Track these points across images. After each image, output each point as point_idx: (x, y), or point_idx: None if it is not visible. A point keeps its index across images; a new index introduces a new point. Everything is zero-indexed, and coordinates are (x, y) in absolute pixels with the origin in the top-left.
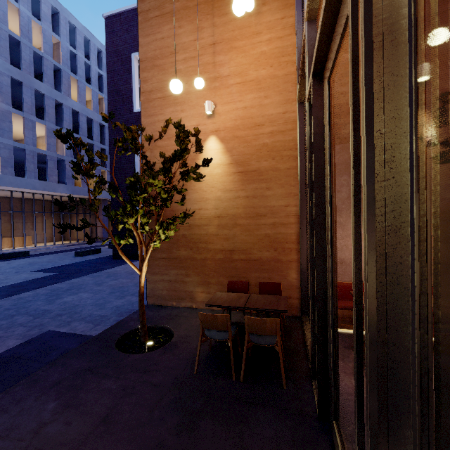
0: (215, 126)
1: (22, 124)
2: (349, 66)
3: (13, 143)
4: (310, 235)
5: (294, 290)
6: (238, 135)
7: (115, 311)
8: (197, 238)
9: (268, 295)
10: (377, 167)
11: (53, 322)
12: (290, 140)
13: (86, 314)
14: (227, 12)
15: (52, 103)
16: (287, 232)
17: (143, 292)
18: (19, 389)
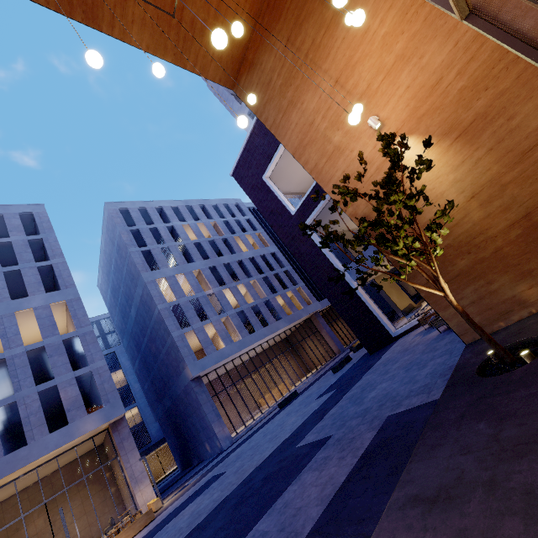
0: (392, 131)
1: (230, 294)
2: None
3: (234, 310)
4: None
5: None
6: (421, 114)
7: (433, 376)
8: (465, 237)
9: None
10: None
11: (382, 411)
12: (489, 54)
13: (406, 392)
14: (328, 52)
15: (236, 265)
16: None
17: (463, 310)
18: (431, 433)
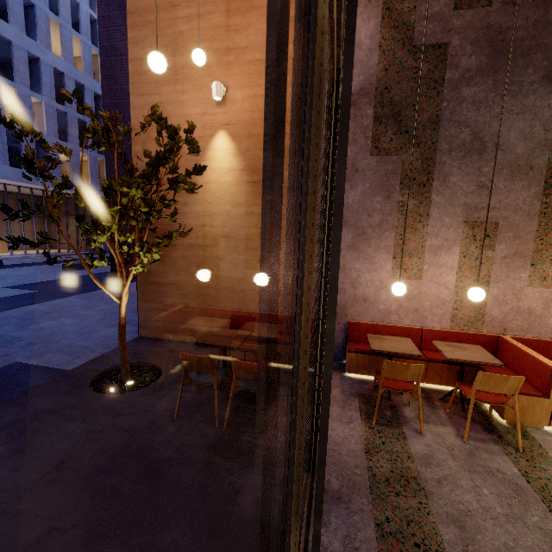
0: (226, 118)
1: None
2: (399, 51)
3: None
4: None
5: None
6: (254, 132)
7: (102, 342)
8: (199, 261)
9: None
10: None
11: (22, 352)
12: None
13: (66, 344)
14: None
15: (24, 57)
16: None
17: (124, 325)
18: None
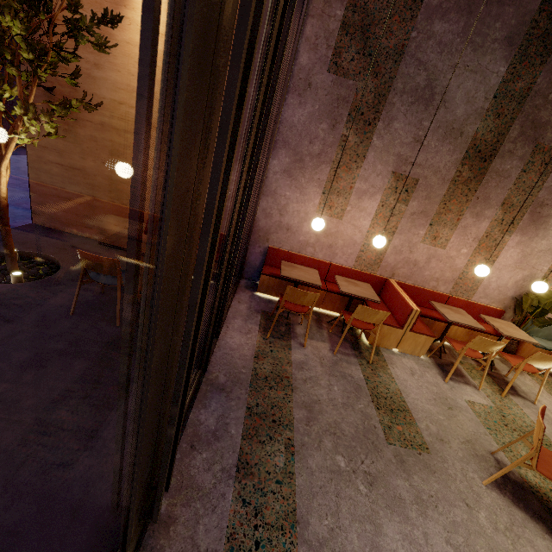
0: None
1: None
2: None
3: None
4: None
5: None
6: None
7: None
8: (113, 148)
9: None
10: None
11: None
12: None
13: None
14: None
15: None
16: None
17: (6, 207)
18: None
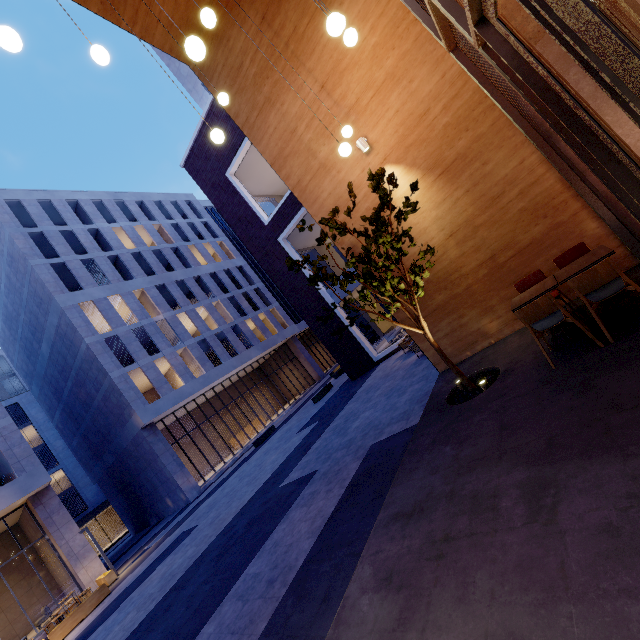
0: (380, 157)
1: (187, 319)
2: None
3: (194, 339)
4: (581, 157)
5: (607, 241)
6: (409, 143)
7: (411, 403)
8: (443, 274)
9: (576, 260)
10: (603, 54)
11: (366, 440)
12: (471, 95)
13: (388, 420)
14: (313, 48)
15: (193, 282)
16: (544, 188)
17: (438, 347)
18: (409, 459)
